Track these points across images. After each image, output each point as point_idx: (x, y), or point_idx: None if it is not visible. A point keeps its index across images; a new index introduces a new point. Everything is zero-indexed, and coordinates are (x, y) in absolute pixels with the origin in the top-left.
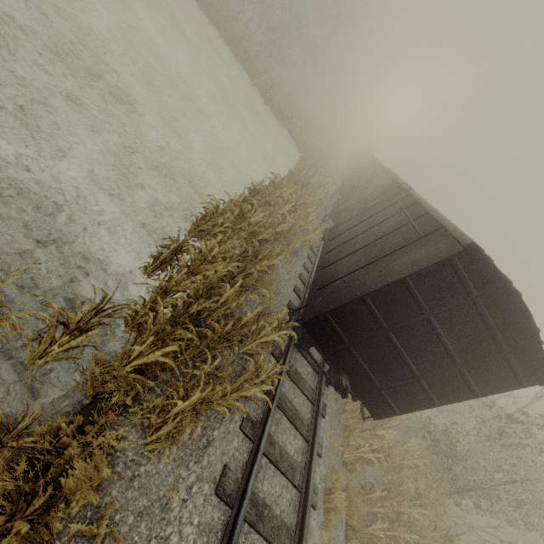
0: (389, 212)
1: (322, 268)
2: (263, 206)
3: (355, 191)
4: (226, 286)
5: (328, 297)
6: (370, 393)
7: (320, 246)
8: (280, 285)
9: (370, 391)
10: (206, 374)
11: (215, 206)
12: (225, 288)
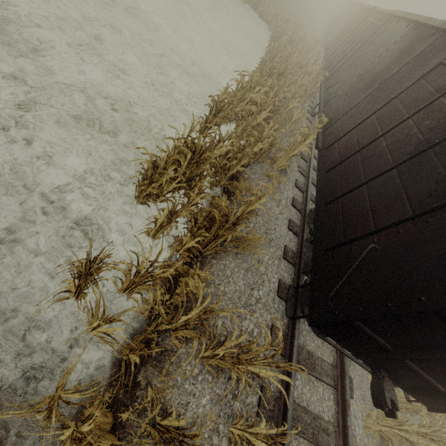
0: (431, 86)
1: (325, 203)
2: (235, 119)
3: (348, 61)
4: (195, 267)
5: (349, 277)
6: (428, 397)
7: (311, 149)
8: (270, 227)
9: (428, 395)
10: (178, 445)
11: (152, 161)
12: (195, 268)
